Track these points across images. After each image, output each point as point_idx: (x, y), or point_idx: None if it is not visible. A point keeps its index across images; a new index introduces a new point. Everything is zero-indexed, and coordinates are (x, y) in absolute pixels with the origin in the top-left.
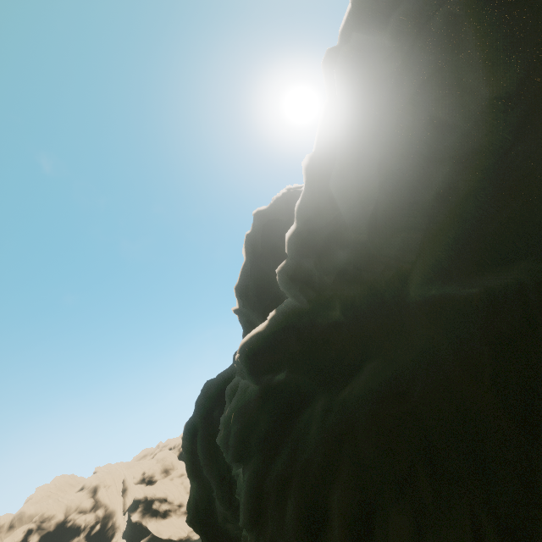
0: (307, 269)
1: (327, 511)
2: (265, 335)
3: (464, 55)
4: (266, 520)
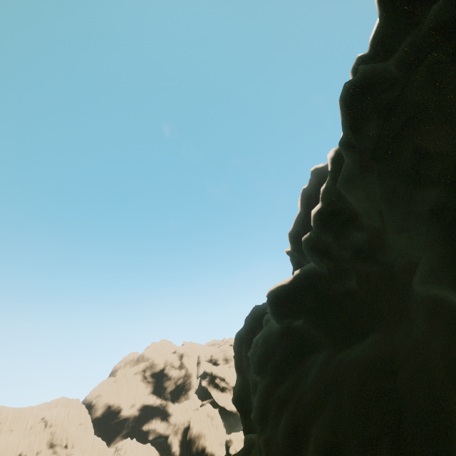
0: (327, 243)
1: (308, 437)
2: (288, 288)
3: (453, 94)
4: (268, 422)
